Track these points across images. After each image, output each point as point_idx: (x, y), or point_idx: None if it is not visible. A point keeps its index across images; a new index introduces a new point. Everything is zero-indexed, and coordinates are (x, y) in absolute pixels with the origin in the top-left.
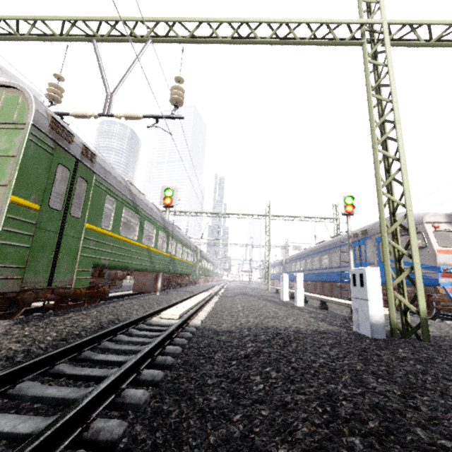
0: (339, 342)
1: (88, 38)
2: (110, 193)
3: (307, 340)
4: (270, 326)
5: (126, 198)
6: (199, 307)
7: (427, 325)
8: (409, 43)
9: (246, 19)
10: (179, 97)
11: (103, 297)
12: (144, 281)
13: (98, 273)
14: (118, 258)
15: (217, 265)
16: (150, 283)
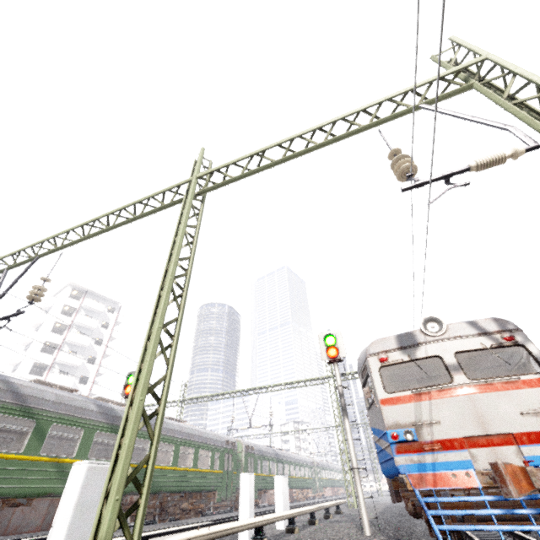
0: None
1: (3, 269)
2: None
3: None
4: None
5: (2, 403)
6: None
7: None
8: (220, 183)
9: (96, 218)
10: (38, 293)
11: None
12: None
13: None
14: None
15: (330, 466)
16: None
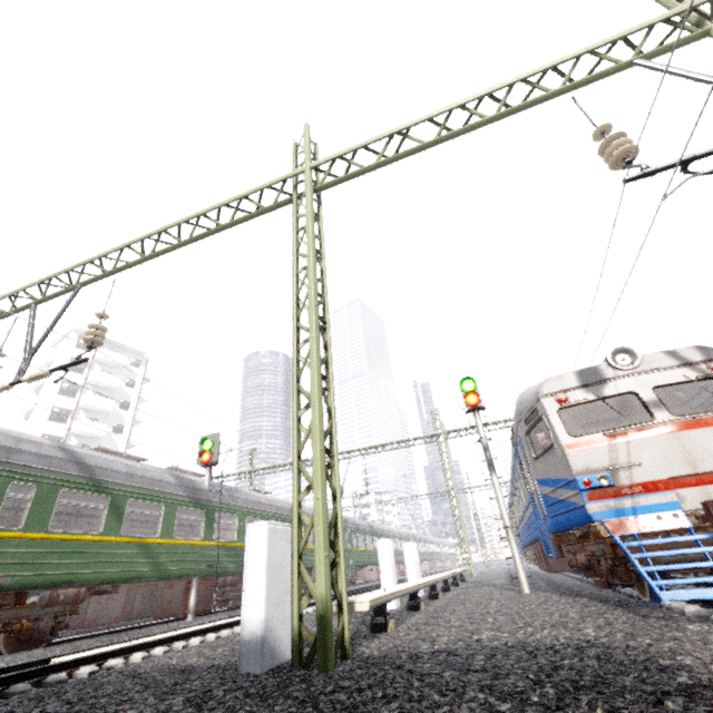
0: (122, 690)
1: (28, 305)
2: (22, 477)
3: (87, 691)
4: (135, 667)
5: (67, 476)
6: (177, 638)
7: (324, 630)
8: (347, 176)
9: (162, 228)
10: (97, 335)
11: (40, 639)
12: (170, 597)
13: (15, 599)
14: (43, 569)
15: (426, 538)
16: (178, 599)
